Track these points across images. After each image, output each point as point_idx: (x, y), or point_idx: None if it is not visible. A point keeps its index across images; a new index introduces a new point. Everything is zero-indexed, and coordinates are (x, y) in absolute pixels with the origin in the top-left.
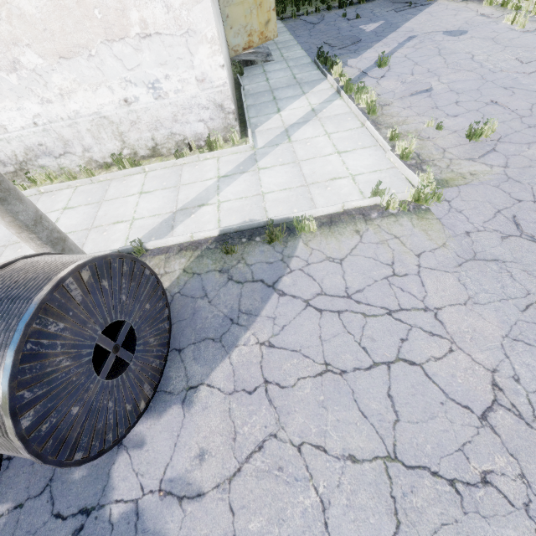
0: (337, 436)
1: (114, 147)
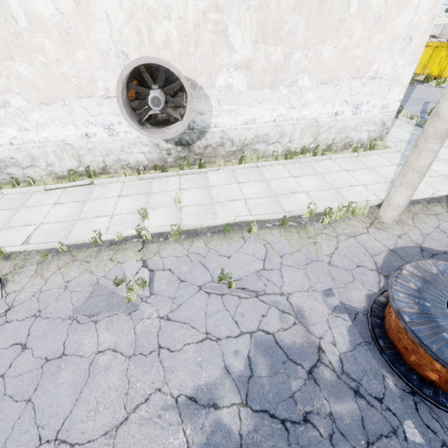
0: None
1: (307, 142)
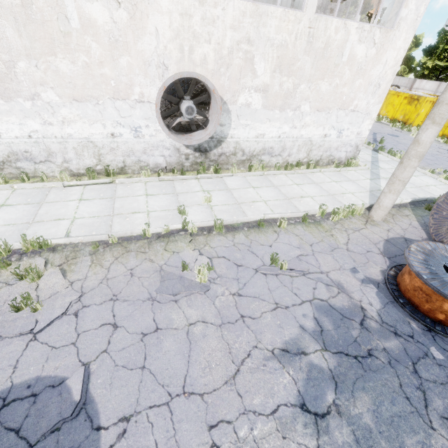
0: None
1: (301, 157)
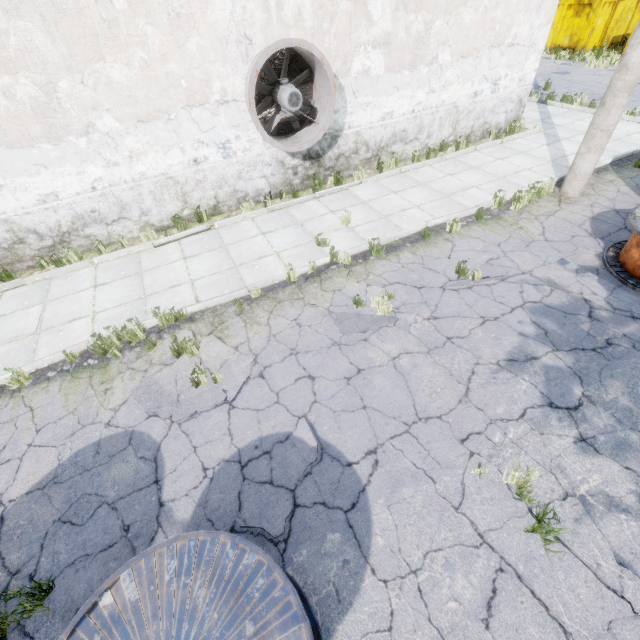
0: None
1: (446, 135)
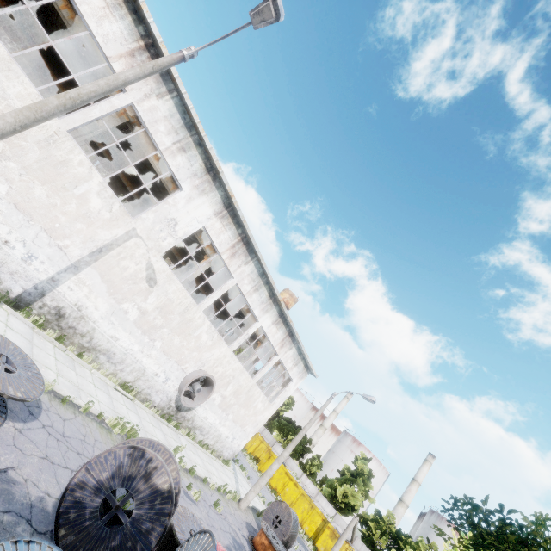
0: None
1: (211, 443)
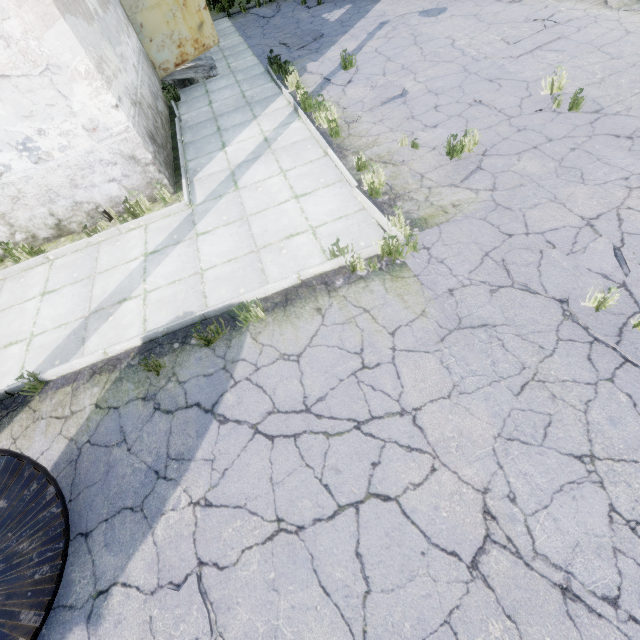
0: (291, 633)
1: None
